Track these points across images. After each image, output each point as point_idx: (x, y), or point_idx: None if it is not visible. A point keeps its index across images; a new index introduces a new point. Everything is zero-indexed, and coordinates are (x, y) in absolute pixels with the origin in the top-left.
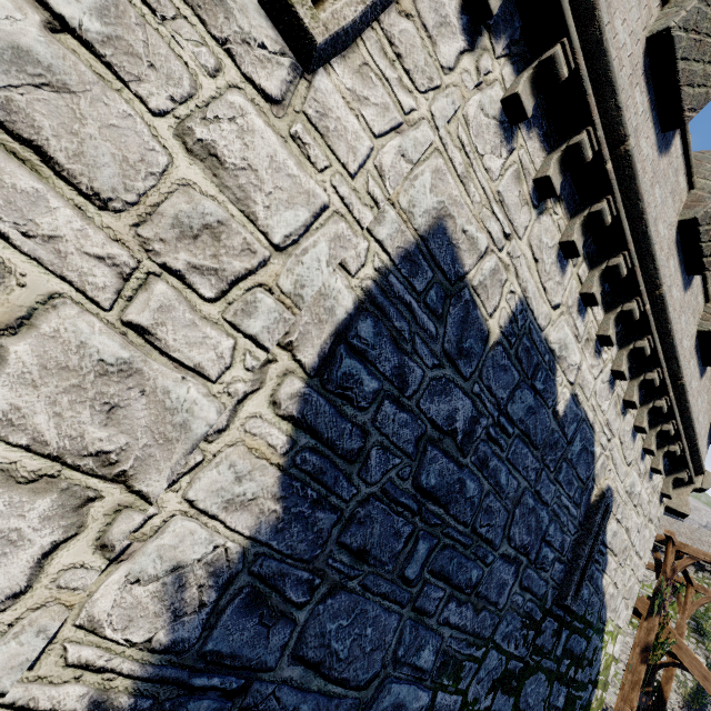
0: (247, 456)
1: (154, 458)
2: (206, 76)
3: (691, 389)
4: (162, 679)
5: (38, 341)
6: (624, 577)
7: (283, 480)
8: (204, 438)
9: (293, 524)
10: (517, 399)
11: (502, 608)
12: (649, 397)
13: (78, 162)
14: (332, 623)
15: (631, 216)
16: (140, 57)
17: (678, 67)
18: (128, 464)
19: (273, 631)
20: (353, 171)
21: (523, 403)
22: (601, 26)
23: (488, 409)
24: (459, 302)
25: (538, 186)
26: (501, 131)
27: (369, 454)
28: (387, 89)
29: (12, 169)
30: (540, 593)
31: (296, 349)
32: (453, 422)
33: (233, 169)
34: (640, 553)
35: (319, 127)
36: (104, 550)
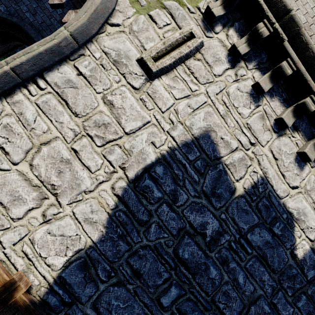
0: (97, 204)
1: (67, 192)
2: (115, 83)
3: None
4: (44, 276)
5: (49, 148)
6: None
7: (109, 220)
8: (85, 192)
9: (108, 241)
10: (256, 233)
11: None
12: None
13: (74, 105)
14: (115, 301)
15: None
16: (98, 79)
17: None
18: (59, 191)
19: (88, 285)
20: (164, 111)
21: (262, 237)
22: (313, 50)
23: (231, 230)
24: (215, 169)
25: (277, 122)
26: (251, 98)
27: (151, 225)
28: (184, 84)
29: (59, 106)
30: None
31: (126, 170)
32: (204, 229)
33: (117, 108)
34: None
35: (152, 96)
36: (44, 216)
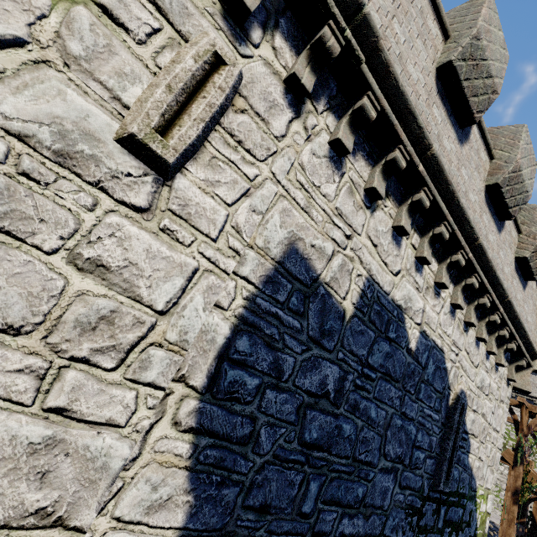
0: (159, 469)
1: (83, 498)
2: (86, 212)
3: (517, 301)
4: None
5: None
6: (487, 450)
7: (191, 476)
8: (122, 468)
9: (204, 506)
10: (375, 351)
11: (387, 508)
12: (485, 313)
13: None
14: None
15: (445, 196)
16: (32, 217)
17: (463, 85)
18: (62, 510)
19: None
20: (215, 236)
21: (381, 352)
22: (396, 76)
23: (352, 367)
24: (316, 298)
25: (368, 193)
26: (332, 164)
27: (259, 434)
28: (233, 168)
29: None
30: (417, 487)
31: (187, 378)
32: (325, 386)
33: (118, 269)
34: (497, 428)
35: (182, 215)
36: None
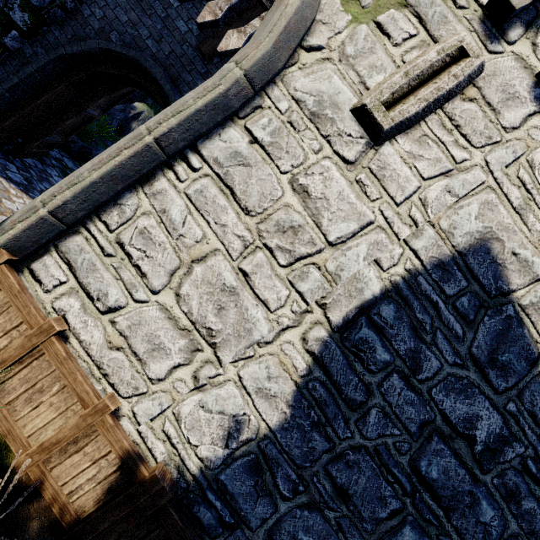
0: (278, 365)
1: (230, 342)
2: (312, 153)
3: None
4: (195, 476)
5: (205, 268)
6: None
7: (296, 394)
8: (258, 343)
9: (295, 430)
10: None
11: None
12: None
13: (244, 194)
14: (304, 534)
15: None
16: (283, 149)
17: None
18: (218, 340)
19: (261, 501)
20: (399, 201)
21: None
22: None
23: (527, 437)
24: (498, 315)
25: None
26: None
27: (369, 411)
28: (441, 148)
29: (220, 197)
30: None
31: (327, 309)
32: (472, 428)
33: (315, 198)
34: None
35: (377, 175)
36: (195, 379)
